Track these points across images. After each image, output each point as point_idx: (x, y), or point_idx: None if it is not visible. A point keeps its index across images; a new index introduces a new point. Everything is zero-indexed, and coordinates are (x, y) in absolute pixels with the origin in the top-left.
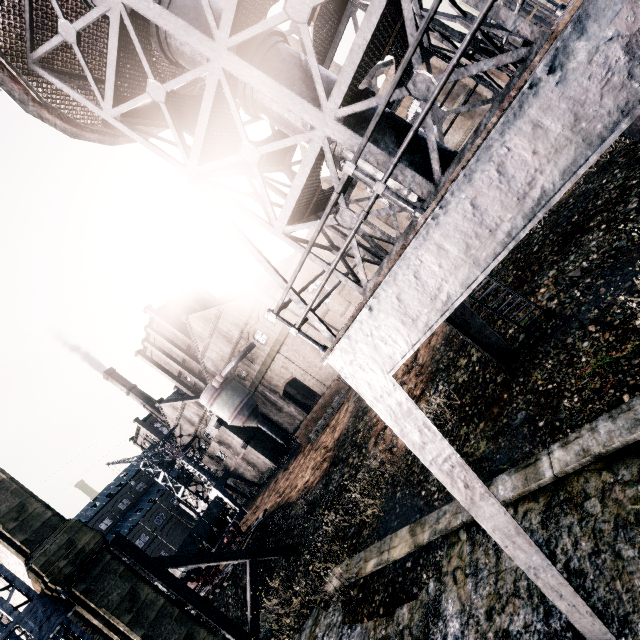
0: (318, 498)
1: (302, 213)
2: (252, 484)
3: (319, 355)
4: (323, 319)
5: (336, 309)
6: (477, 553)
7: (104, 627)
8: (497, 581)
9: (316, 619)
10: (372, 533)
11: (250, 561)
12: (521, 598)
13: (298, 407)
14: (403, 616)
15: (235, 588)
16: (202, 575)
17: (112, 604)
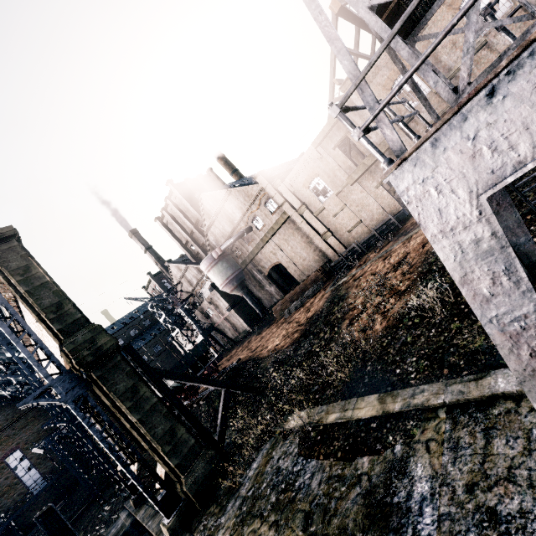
0: (287, 358)
1: (385, 4)
2: (230, 339)
3: (305, 248)
4: (317, 216)
5: (331, 209)
6: (459, 432)
7: (111, 406)
8: (484, 462)
9: (273, 445)
10: (336, 393)
11: (225, 390)
12: (517, 485)
13: (278, 288)
14: (362, 464)
15: (208, 407)
16: (184, 392)
17: (119, 391)
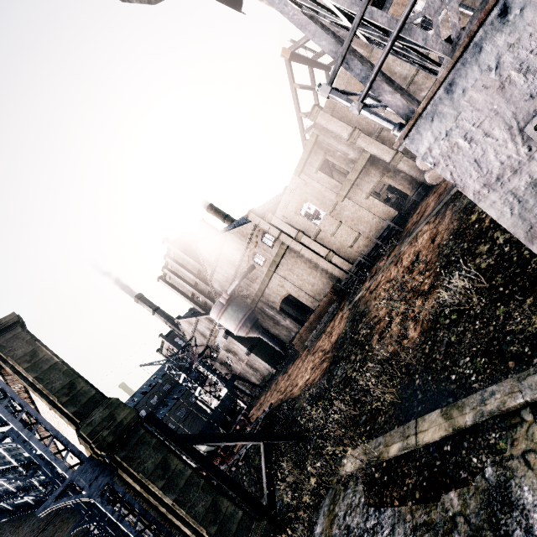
0: (322, 392)
1: None
2: (255, 386)
3: (311, 273)
4: (315, 239)
5: (327, 229)
6: None
7: (142, 490)
8: None
9: (334, 499)
10: (389, 419)
11: (263, 443)
12: None
13: (293, 320)
14: (451, 502)
15: (248, 468)
16: (219, 456)
17: (147, 471)
